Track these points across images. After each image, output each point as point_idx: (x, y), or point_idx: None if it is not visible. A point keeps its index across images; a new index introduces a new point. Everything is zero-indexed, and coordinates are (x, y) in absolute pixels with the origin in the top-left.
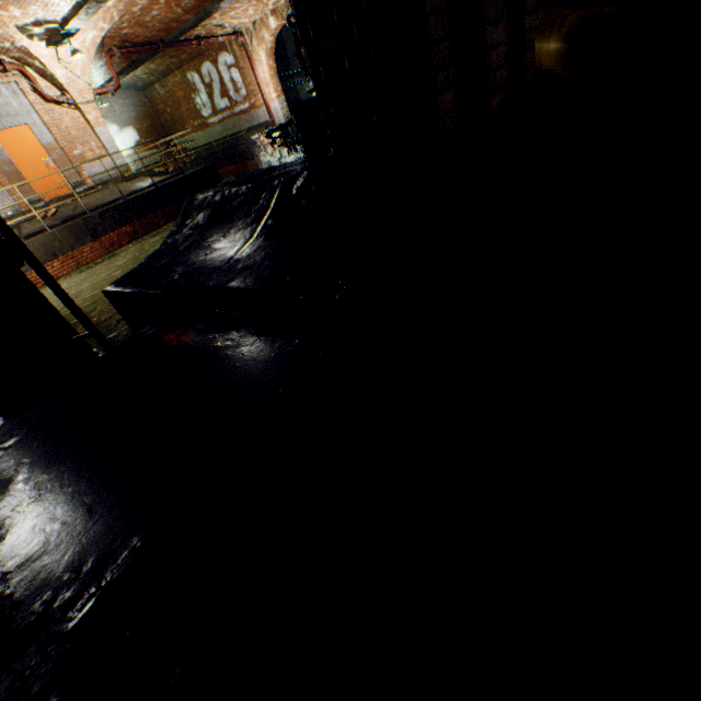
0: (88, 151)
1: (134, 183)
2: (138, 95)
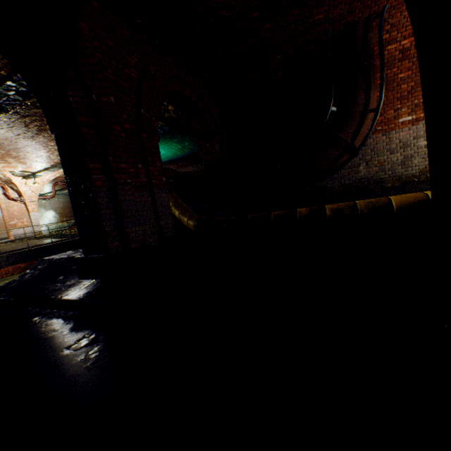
0: (20, 222)
1: (41, 240)
2: (68, 197)
